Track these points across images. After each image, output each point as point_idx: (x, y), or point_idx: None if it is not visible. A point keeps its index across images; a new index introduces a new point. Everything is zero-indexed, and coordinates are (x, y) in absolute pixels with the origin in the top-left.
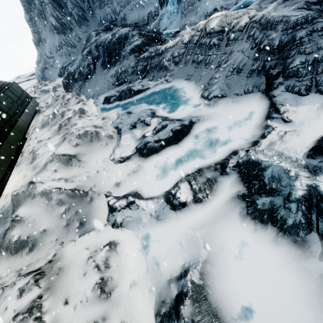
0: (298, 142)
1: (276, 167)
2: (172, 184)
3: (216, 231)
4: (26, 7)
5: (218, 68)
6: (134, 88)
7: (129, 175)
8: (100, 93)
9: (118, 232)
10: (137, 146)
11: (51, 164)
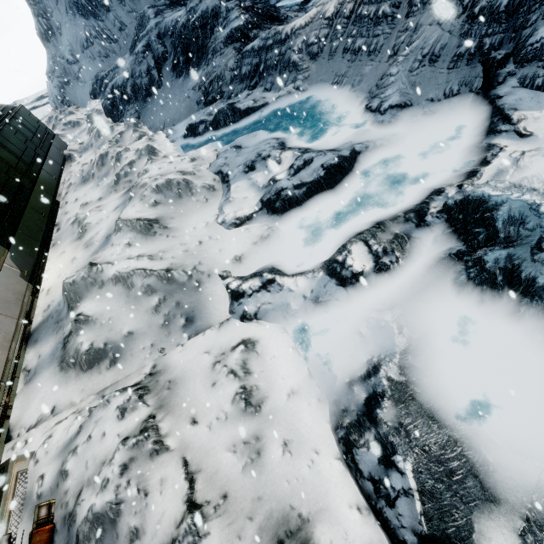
0: None
1: (516, 202)
2: (332, 251)
3: (417, 310)
4: None
5: (393, 58)
6: (240, 105)
7: (256, 244)
8: (176, 119)
9: (254, 326)
10: (263, 197)
11: (118, 235)
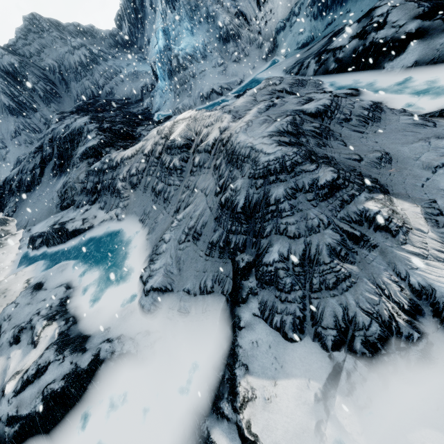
0: None
1: None
2: None
3: None
4: None
5: (176, 214)
6: (69, 226)
7: None
8: (37, 219)
9: None
10: None
11: None
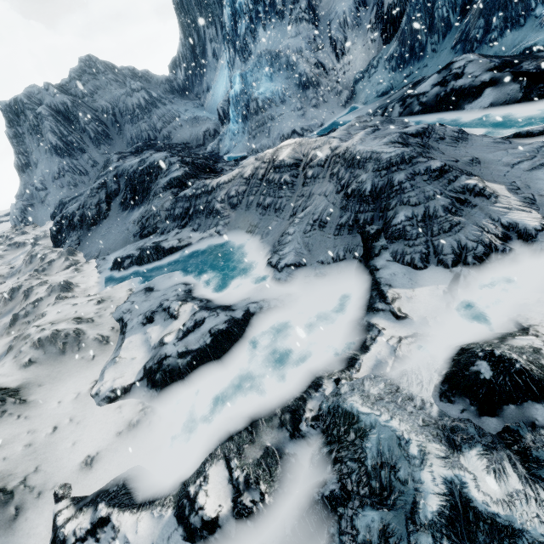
0: (424, 359)
1: (385, 429)
2: (200, 460)
3: None
4: (11, 120)
5: (293, 217)
6: (165, 244)
7: (120, 436)
8: (112, 249)
9: None
10: (147, 363)
11: None
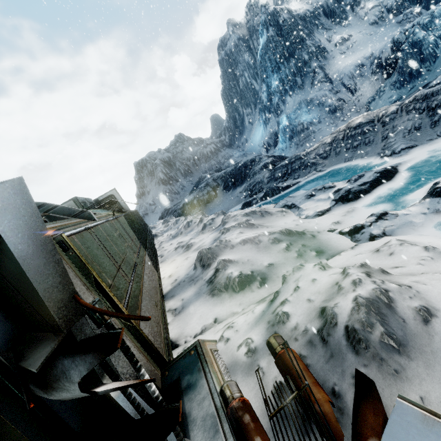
0: None
1: None
2: (421, 197)
3: None
4: (138, 170)
5: (385, 139)
6: (281, 185)
7: (346, 215)
8: (230, 207)
9: (389, 237)
10: (334, 198)
11: (227, 233)
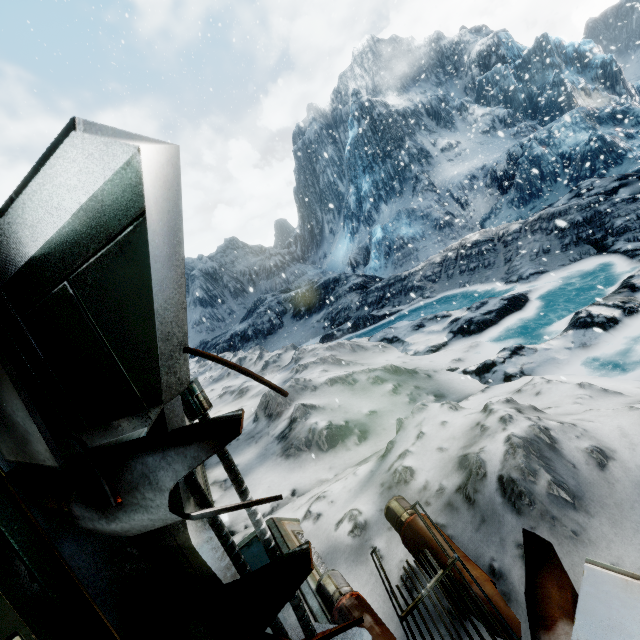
0: None
1: None
2: (561, 330)
3: None
4: None
5: (509, 262)
6: (377, 314)
7: (469, 351)
8: (302, 341)
9: (529, 377)
10: (451, 330)
11: (305, 372)
